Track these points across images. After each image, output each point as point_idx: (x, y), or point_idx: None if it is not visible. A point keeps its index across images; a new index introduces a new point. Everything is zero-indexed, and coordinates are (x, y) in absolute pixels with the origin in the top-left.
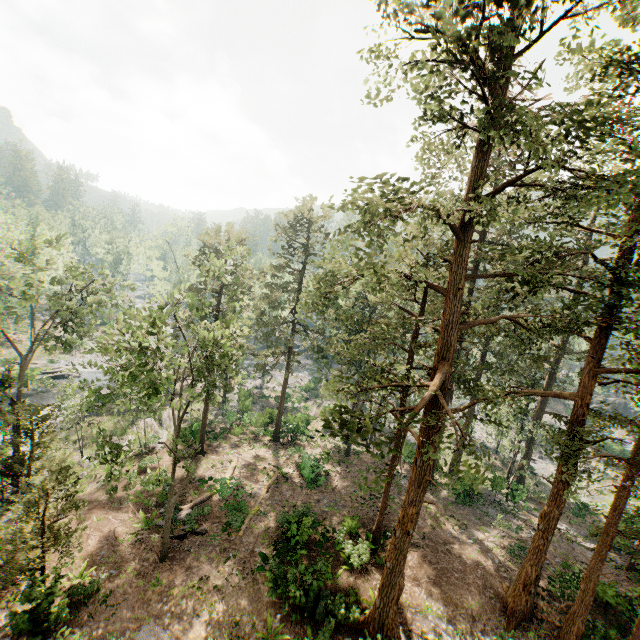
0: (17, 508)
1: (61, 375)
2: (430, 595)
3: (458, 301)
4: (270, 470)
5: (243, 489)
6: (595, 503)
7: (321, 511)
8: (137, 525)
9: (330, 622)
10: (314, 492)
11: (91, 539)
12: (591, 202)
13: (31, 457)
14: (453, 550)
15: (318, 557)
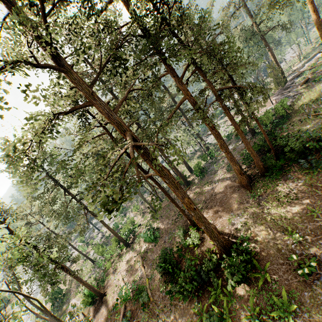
0: None
1: None
2: (225, 215)
3: (98, 102)
4: (137, 258)
5: (135, 281)
6: (230, 131)
7: (169, 243)
8: None
9: (212, 274)
10: (160, 241)
11: None
12: None
13: None
14: (216, 193)
15: (184, 260)
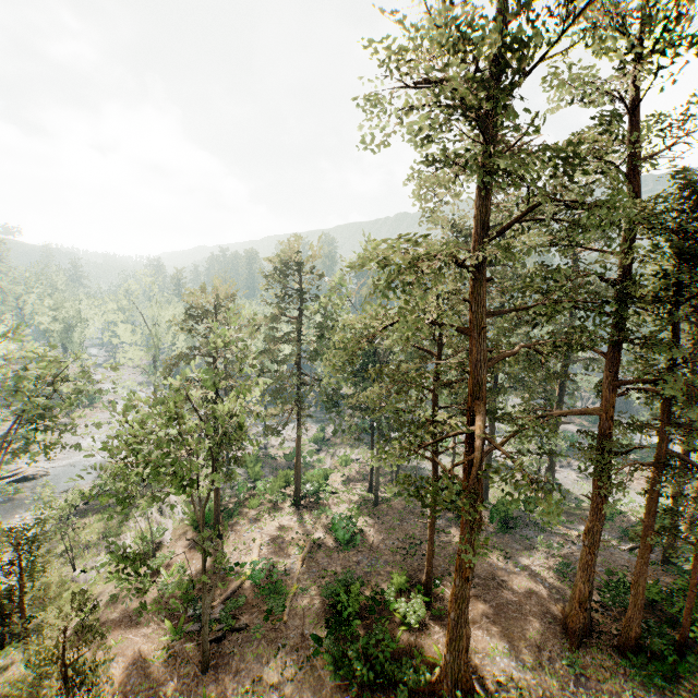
0: (27, 655)
1: (24, 477)
2: (493, 635)
3: (483, 339)
4: (299, 540)
5: (275, 568)
6: (619, 502)
7: (364, 573)
8: (165, 637)
9: (403, 691)
10: (352, 553)
11: (114, 667)
12: (594, 234)
13: (22, 588)
14: (504, 583)
15: (374, 624)
